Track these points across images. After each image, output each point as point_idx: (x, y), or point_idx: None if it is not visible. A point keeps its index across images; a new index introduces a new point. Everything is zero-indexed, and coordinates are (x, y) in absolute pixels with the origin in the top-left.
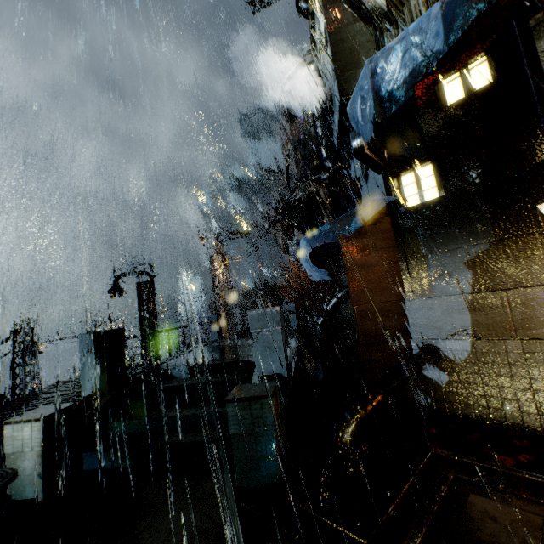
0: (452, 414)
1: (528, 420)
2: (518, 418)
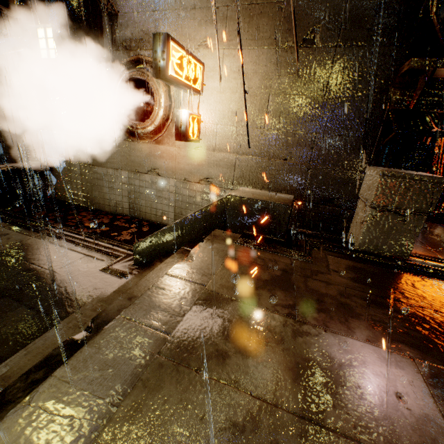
0: (58, 199)
1: (81, 202)
2: (78, 202)
